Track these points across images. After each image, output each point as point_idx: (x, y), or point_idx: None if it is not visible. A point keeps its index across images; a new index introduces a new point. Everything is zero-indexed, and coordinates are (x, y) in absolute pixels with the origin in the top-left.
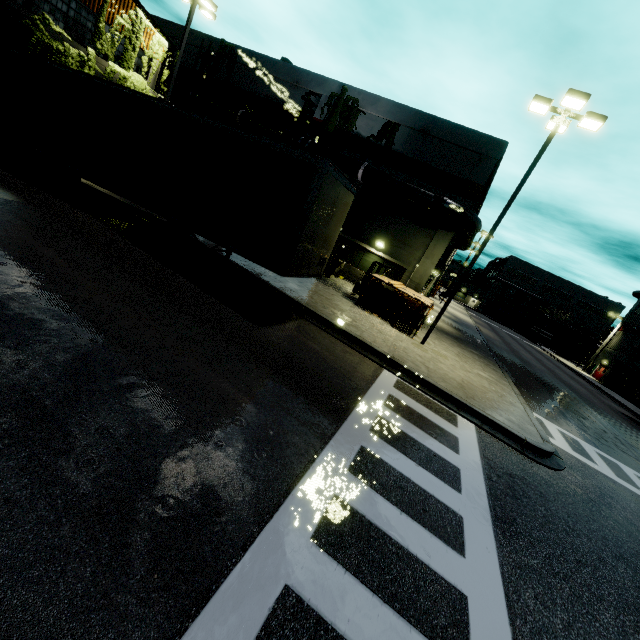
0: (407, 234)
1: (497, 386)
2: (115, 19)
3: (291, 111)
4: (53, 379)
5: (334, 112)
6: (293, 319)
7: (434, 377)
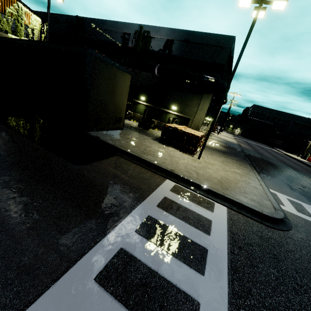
0: (187, 99)
1: (246, 177)
2: (6, 10)
3: (117, 45)
4: None
5: (138, 41)
6: (109, 157)
7: (201, 179)
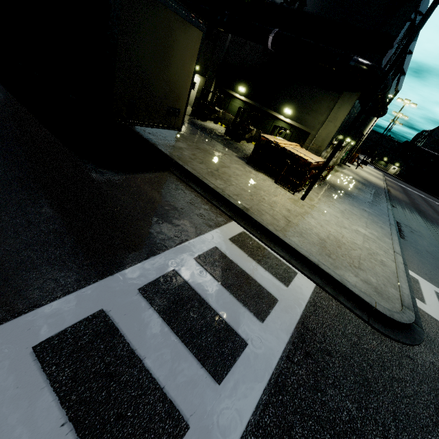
0: (313, 99)
1: (373, 243)
2: None
3: None
4: None
5: None
6: (154, 171)
7: (289, 231)
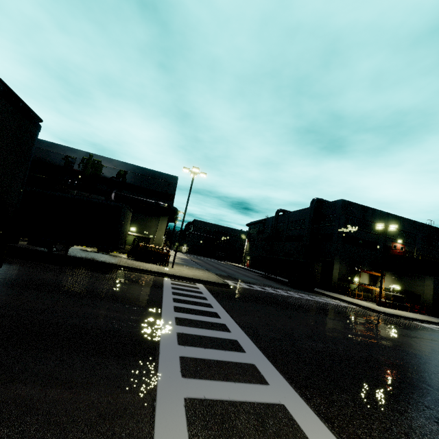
0: (146, 221)
1: (206, 274)
2: None
3: (56, 166)
4: (81, 292)
5: (87, 166)
6: (117, 271)
7: (183, 275)
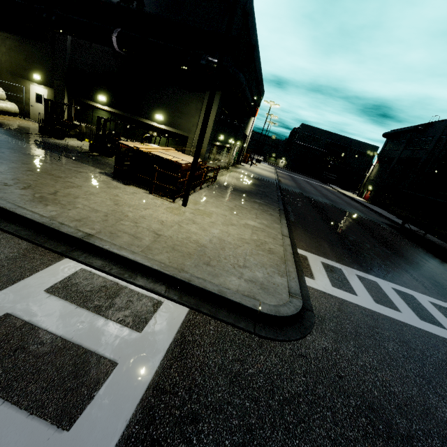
0: (181, 102)
1: (262, 233)
2: None
3: None
4: None
5: None
6: None
7: (156, 249)
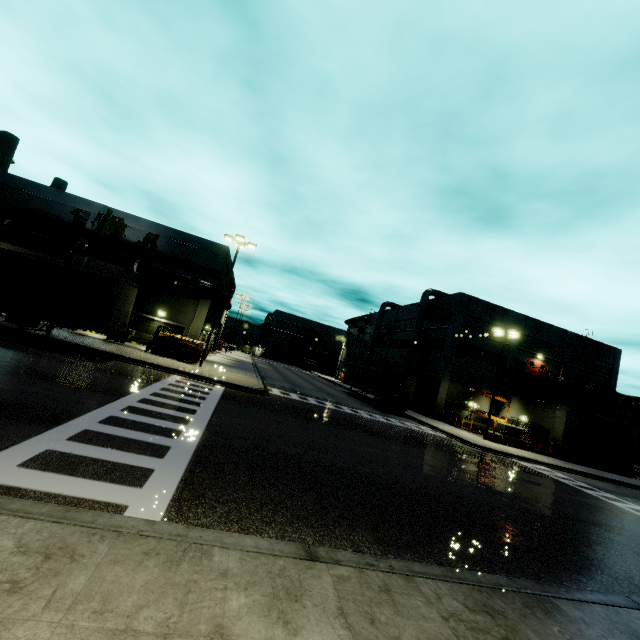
0: (180, 304)
1: (247, 378)
2: None
3: (62, 222)
4: (31, 372)
5: (104, 225)
6: (111, 361)
7: (204, 374)
